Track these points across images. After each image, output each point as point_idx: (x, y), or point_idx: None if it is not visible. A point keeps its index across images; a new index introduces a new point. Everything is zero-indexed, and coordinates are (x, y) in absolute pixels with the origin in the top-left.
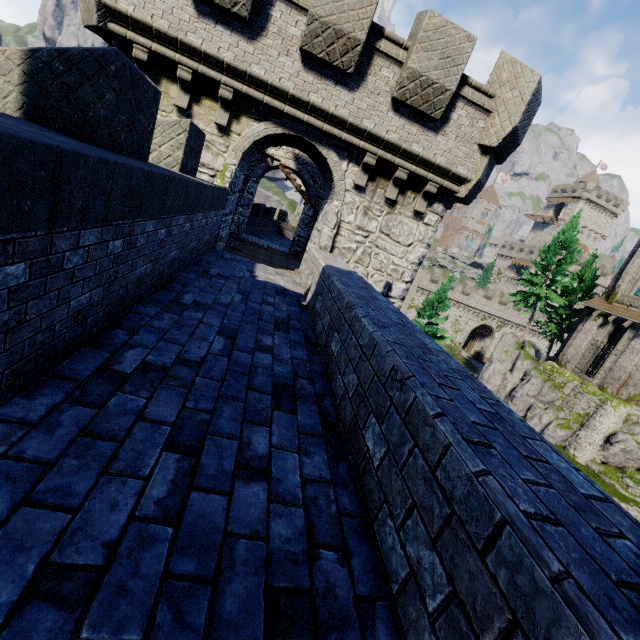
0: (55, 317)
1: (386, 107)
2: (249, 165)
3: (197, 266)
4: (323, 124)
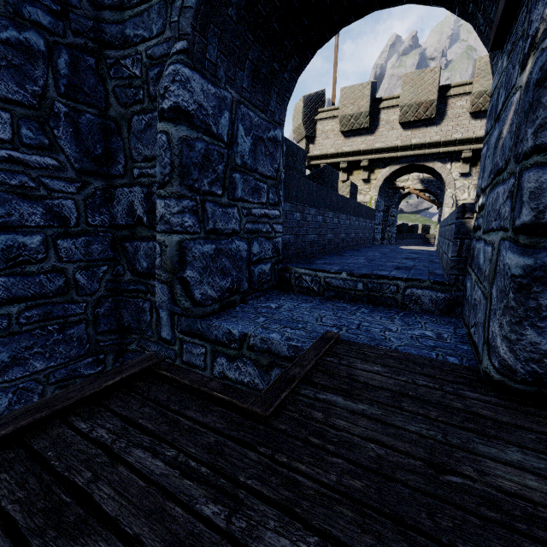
0: (325, 238)
1: (467, 120)
2: (388, 199)
3: (364, 247)
4: (424, 151)
